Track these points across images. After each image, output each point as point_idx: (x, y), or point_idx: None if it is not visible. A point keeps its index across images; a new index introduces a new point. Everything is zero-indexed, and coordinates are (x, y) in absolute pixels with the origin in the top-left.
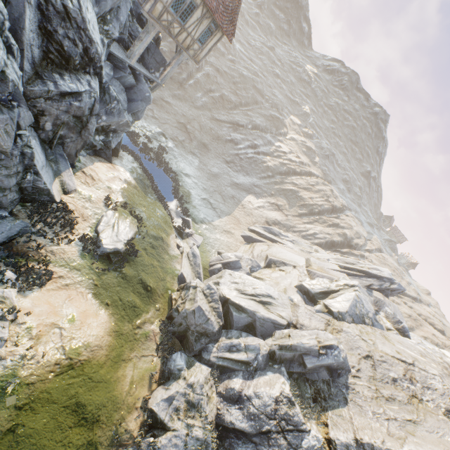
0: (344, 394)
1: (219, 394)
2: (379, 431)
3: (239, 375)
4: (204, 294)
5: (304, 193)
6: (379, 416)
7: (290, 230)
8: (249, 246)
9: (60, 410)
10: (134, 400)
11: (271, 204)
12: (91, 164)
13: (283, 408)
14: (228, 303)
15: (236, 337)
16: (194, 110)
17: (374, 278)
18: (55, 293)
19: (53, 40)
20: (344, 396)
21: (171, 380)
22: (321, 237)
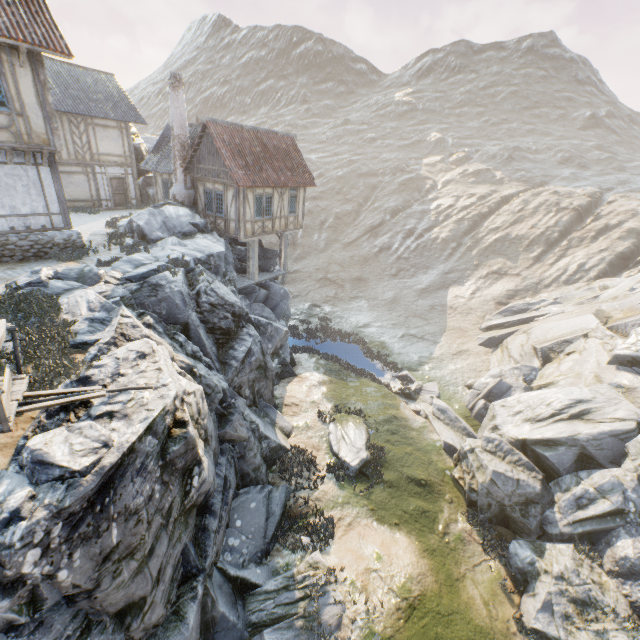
0: None
1: (611, 573)
2: None
3: (620, 534)
4: (490, 452)
5: (517, 228)
6: None
7: (539, 290)
8: (499, 351)
9: None
10: (504, 624)
11: (485, 277)
12: (285, 392)
13: None
14: (528, 445)
15: (574, 483)
16: (322, 255)
17: None
18: (346, 538)
19: (215, 330)
20: None
21: (531, 581)
22: (595, 263)
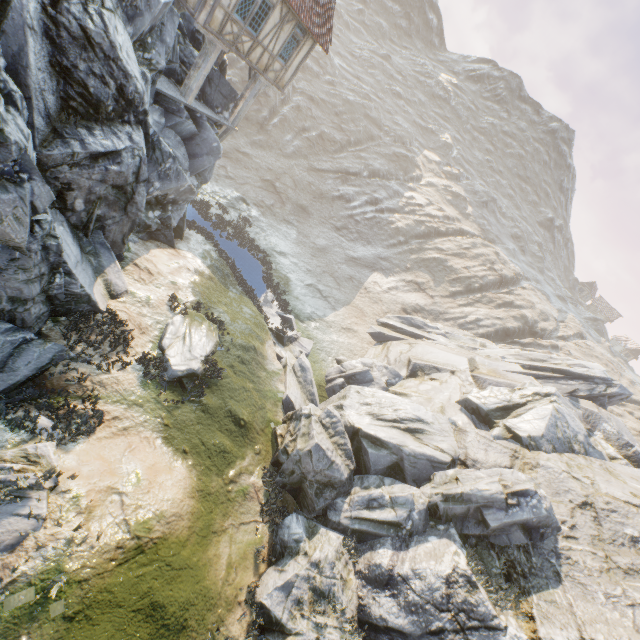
0: (555, 566)
1: (359, 574)
2: (620, 625)
3: (386, 543)
4: (323, 426)
5: (456, 261)
6: (616, 600)
7: (439, 319)
8: (381, 347)
9: (129, 616)
10: (235, 591)
11: (408, 282)
12: (146, 253)
13: (459, 592)
14: (360, 435)
15: (376, 485)
16: (283, 160)
17: (579, 380)
18: (109, 443)
19: (72, 80)
20: (554, 569)
21: (287, 556)
22: (488, 324)
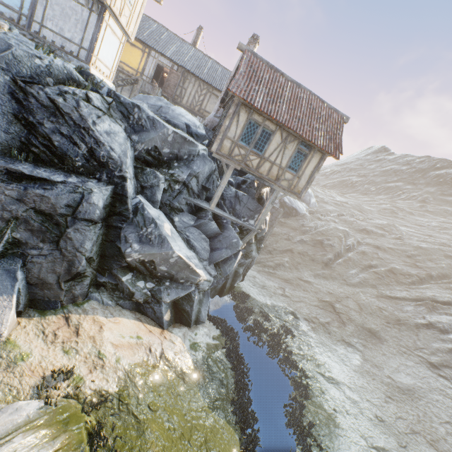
0: None
1: None
2: None
3: None
4: None
5: None
6: None
7: None
8: None
9: None
10: None
11: None
12: (107, 316)
13: None
14: None
15: None
16: (346, 287)
17: None
18: None
19: (39, 134)
20: None
21: None
22: None
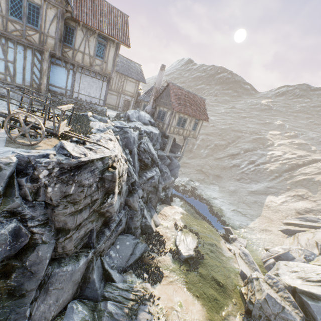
0: None
1: None
2: None
3: None
4: (268, 284)
5: (319, 176)
6: None
7: None
8: (292, 238)
9: None
10: None
11: (292, 196)
12: (162, 209)
13: None
14: (297, 292)
15: None
16: (202, 160)
17: None
18: (167, 287)
19: (142, 161)
20: None
21: None
22: None
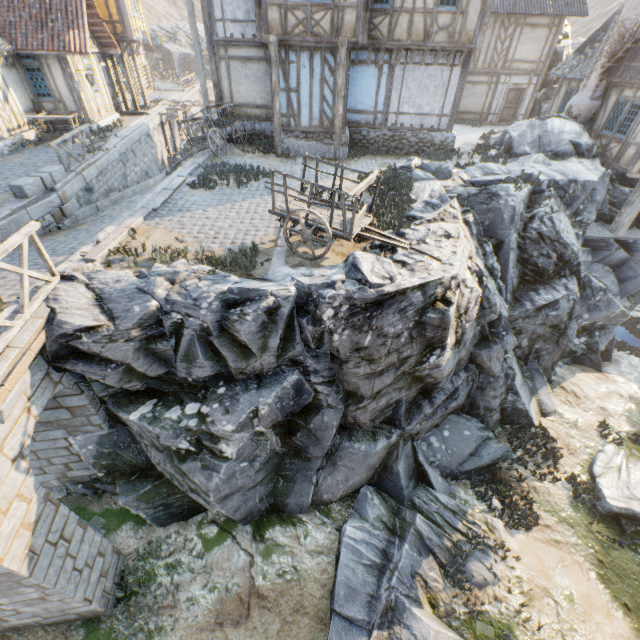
0: None
1: None
2: None
3: None
4: None
5: None
6: None
7: None
8: None
9: None
10: None
11: None
12: (570, 376)
13: None
14: None
15: None
16: None
17: None
18: (542, 546)
19: (527, 264)
20: None
21: None
22: None
